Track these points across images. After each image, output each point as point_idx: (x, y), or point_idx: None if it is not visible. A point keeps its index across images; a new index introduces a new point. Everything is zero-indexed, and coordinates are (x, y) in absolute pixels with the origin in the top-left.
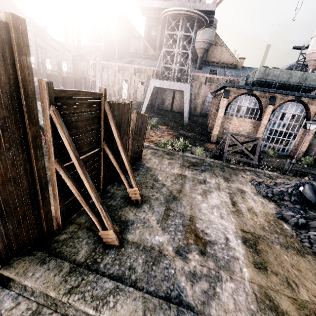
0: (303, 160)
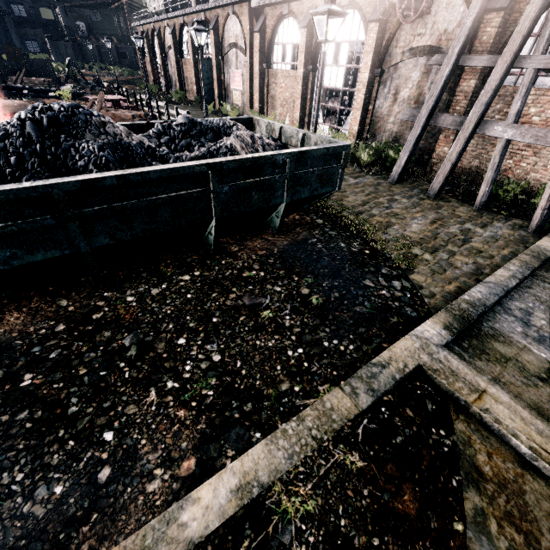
0: (157, 90)
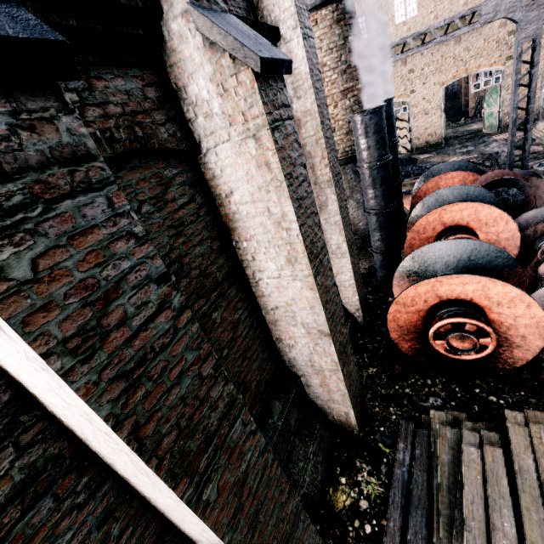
0: None
